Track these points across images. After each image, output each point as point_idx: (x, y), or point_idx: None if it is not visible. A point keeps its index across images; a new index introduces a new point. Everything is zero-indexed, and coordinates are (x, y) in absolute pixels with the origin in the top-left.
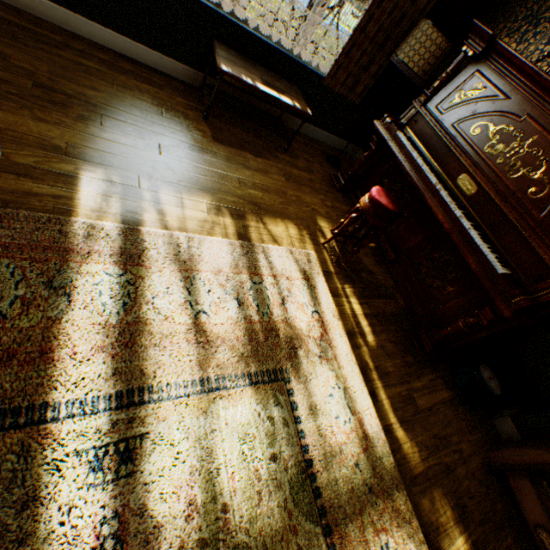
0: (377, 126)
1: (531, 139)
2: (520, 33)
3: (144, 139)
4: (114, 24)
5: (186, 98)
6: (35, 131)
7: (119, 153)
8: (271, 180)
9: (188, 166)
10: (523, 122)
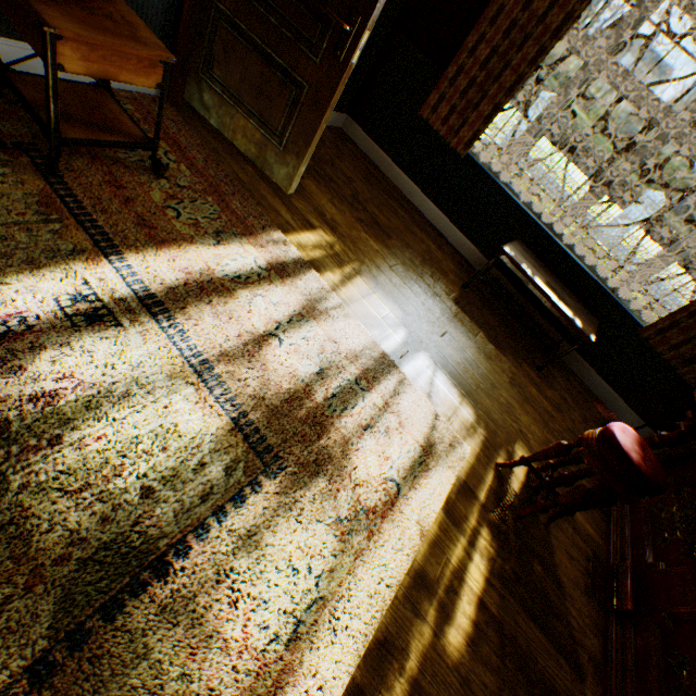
0: None
1: None
2: None
3: (389, 255)
4: (442, 204)
5: (460, 270)
6: (322, 203)
7: (360, 244)
8: (488, 365)
9: (406, 289)
10: None
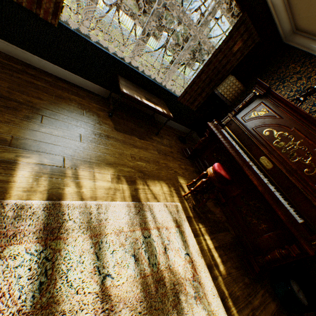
0: (210, 125)
1: (299, 141)
2: (276, 85)
3: (70, 131)
4: (58, 62)
5: (99, 104)
6: None
7: (52, 141)
8: (149, 153)
9: (99, 148)
10: (293, 131)
